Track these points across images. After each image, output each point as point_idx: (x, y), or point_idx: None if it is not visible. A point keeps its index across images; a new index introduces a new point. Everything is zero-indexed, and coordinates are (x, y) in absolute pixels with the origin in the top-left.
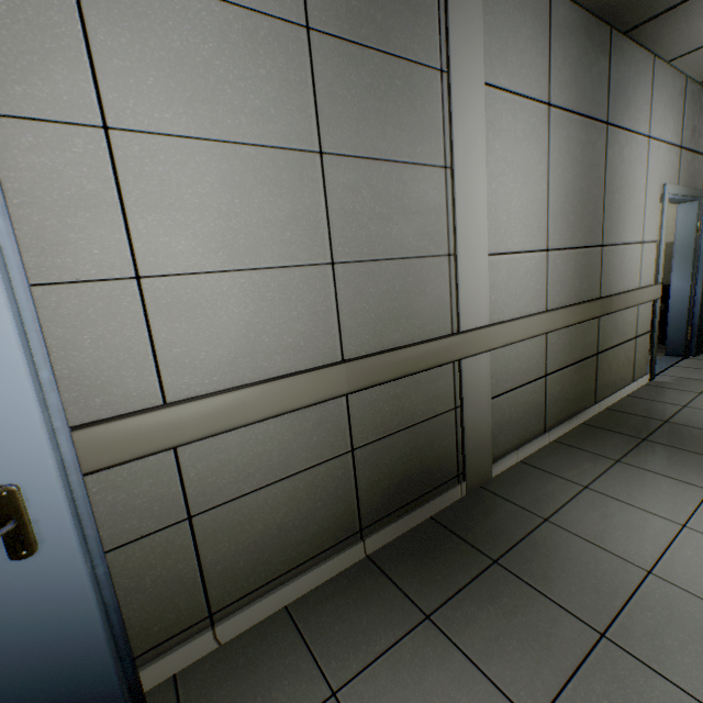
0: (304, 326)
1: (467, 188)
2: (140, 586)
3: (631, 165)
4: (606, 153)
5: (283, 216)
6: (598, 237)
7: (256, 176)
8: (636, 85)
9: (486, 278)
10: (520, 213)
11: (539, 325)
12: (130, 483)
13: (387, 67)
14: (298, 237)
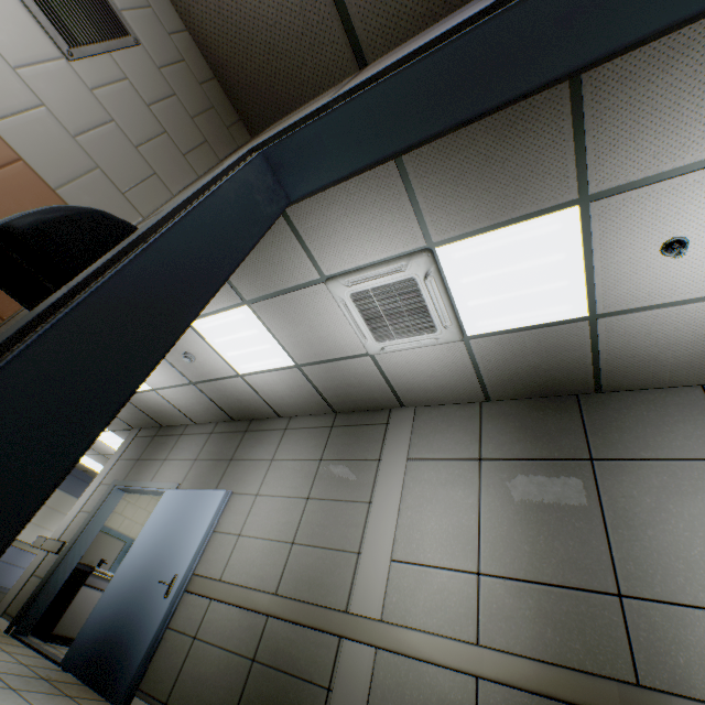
0: (269, 569)
1: (380, 513)
2: (171, 656)
3: (684, 494)
4: (599, 484)
5: (285, 520)
6: (602, 580)
7: (283, 506)
8: (659, 417)
9: (384, 576)
10: (438, 534)
11: (448, 653)
12: (197, 606)
13: (349, 464)
14: (285, 529)
